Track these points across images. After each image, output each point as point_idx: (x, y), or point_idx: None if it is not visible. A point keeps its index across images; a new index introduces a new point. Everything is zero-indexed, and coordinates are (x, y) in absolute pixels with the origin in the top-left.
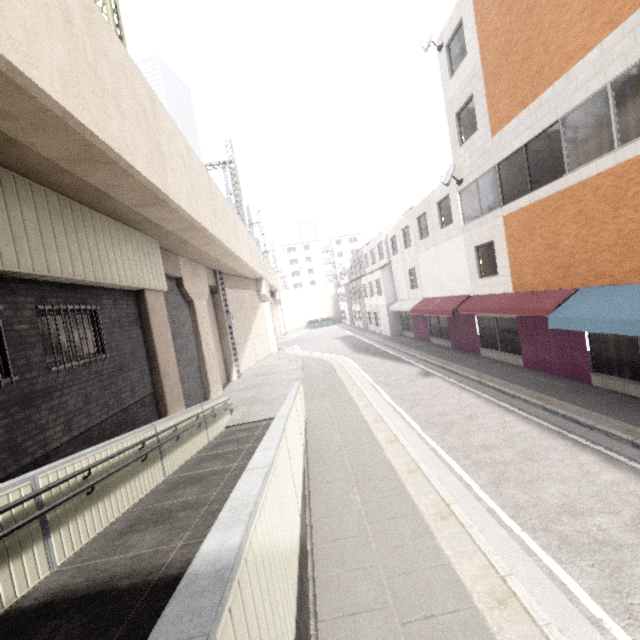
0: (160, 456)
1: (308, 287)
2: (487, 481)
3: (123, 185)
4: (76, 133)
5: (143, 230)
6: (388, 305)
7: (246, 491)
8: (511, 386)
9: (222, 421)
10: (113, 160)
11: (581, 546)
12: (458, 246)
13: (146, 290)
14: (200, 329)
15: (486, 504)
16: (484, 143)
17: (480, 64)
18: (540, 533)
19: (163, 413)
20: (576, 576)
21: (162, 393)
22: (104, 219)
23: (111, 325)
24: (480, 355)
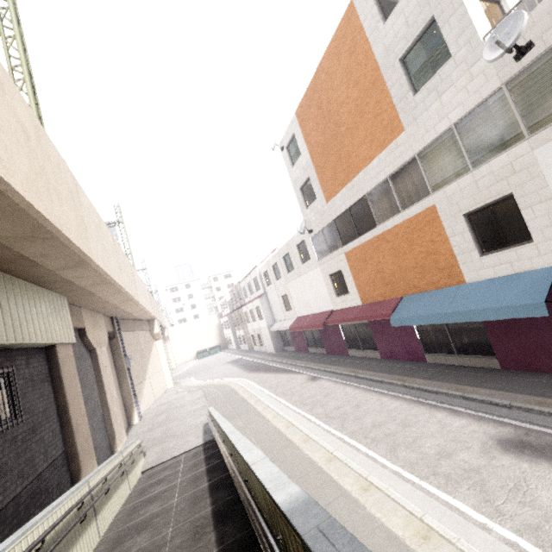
0: (94, 514)
1: (194, 321)
2: (385, 451)
3: (55, 254)
4: (32, 219)
5: (55, 289)
6: (269, 326)
7: (268, 472)
8: (378, 374)
9: (138, 466)
10: (55, 236)
11: (458, 478)
12: (317, 275)
13: (57, 345)
14: (103, 376)
15: (391, 469)
16: (322, 207)
17: (311, 160)
18: (432, 478)
19: (75, 472)
20: (462, 500)
21: (74, 449)
22: (22, 283)
23: (24, 385)
24: (349, 355)
